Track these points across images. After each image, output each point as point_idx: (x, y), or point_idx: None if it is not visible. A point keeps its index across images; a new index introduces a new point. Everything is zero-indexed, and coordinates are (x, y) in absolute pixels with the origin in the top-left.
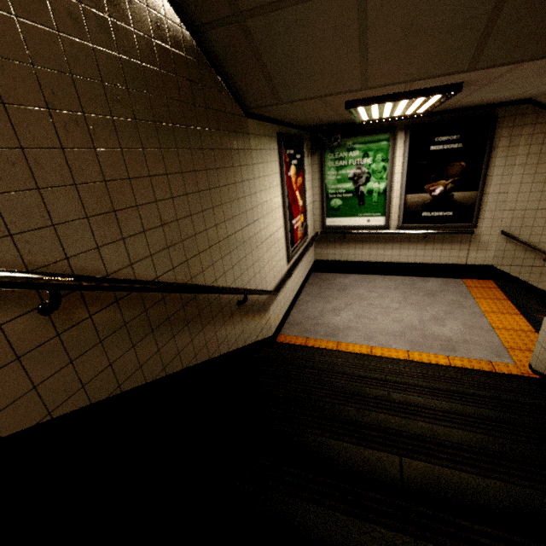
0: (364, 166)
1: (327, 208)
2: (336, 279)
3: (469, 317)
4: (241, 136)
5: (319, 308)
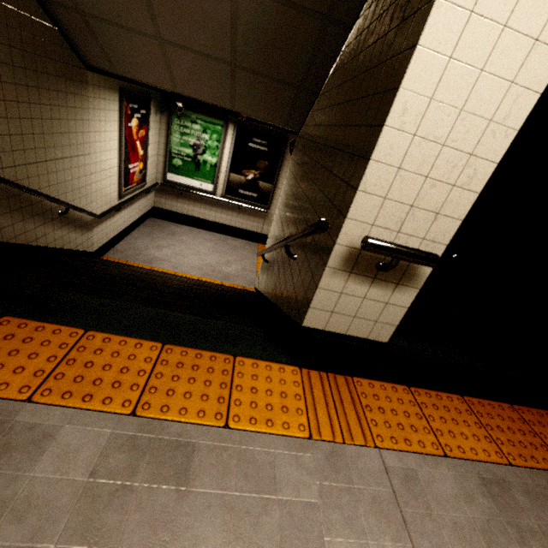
0: (203, 140)
1: (169, 164)
2: (169, 226)
3: (248, 265)
4: (79, 84)
5: (146, 244)
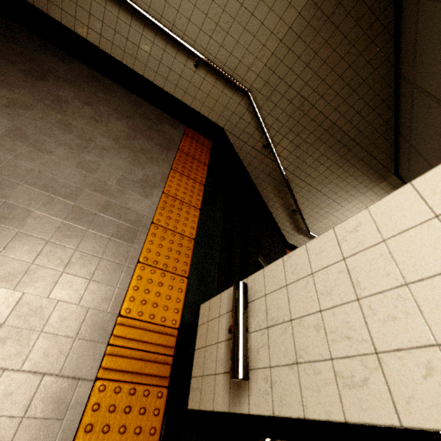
0: None
1: None
2: None
3: None
4: (379, 176)
5: None
